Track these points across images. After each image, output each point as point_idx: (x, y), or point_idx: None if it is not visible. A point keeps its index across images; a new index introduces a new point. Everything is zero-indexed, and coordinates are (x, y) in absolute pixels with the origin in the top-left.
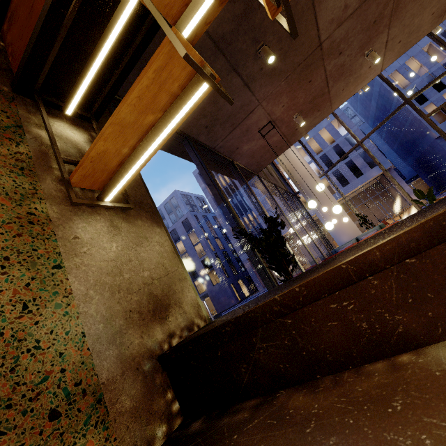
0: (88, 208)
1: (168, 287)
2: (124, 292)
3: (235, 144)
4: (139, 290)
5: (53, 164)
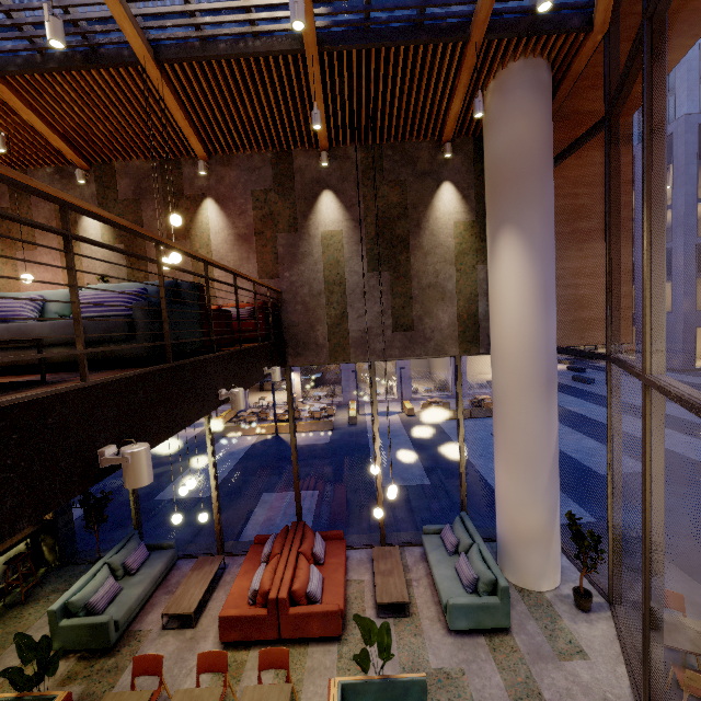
0: None
1: None
2: None
3: None
4: None
5: None
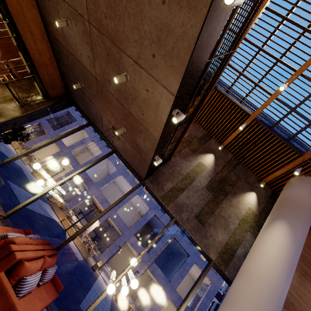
0: (19, 103)
1: (3, 116)
2: (1, 110)
3: (110, 137)
4: (2, 112)
5: (27, 99)
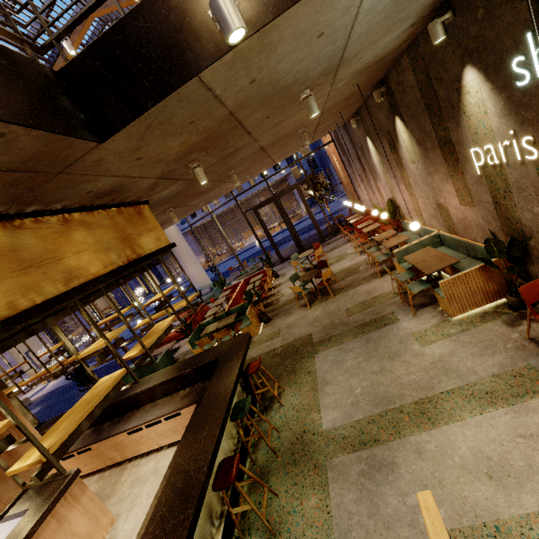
0: None
1: None
2: None
3: None
4: None
5: None
